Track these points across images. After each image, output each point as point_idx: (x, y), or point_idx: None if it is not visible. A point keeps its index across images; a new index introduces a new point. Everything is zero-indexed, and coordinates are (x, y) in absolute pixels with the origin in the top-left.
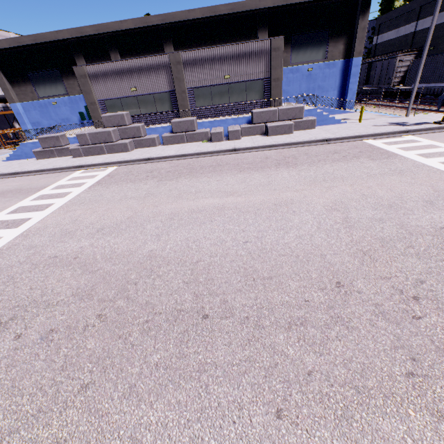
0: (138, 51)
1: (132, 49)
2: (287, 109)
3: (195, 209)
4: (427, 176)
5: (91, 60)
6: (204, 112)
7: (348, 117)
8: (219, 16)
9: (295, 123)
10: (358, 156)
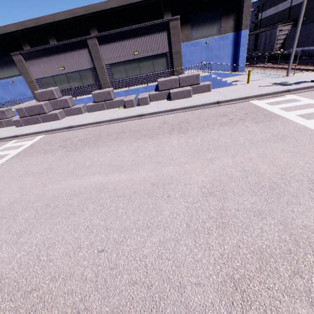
0: (71, 37)
1: (65, 36)
2: (186, 77)
3: (76, 191)
4: (310, 143)
5: (35, 46)
6: (121, 82)
7: (239, 79)
8: (131, 4)
9: (194, 88)
10: (243, 119)
